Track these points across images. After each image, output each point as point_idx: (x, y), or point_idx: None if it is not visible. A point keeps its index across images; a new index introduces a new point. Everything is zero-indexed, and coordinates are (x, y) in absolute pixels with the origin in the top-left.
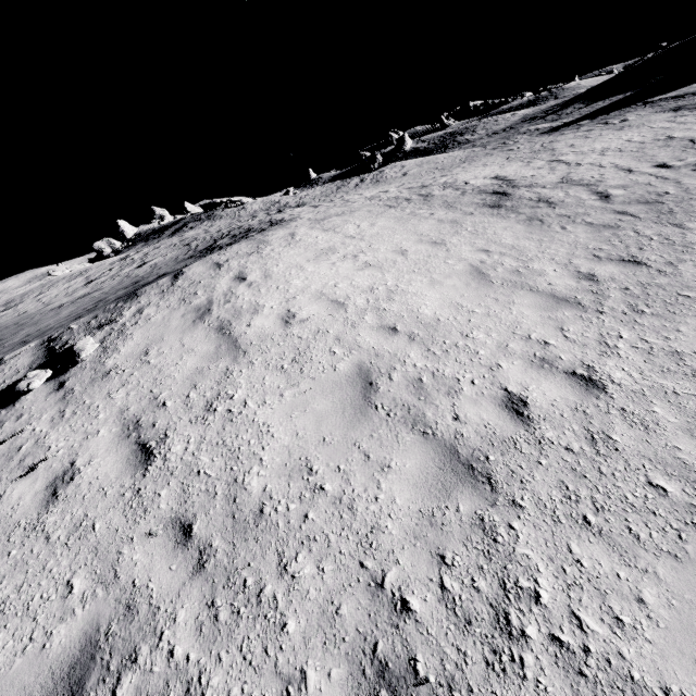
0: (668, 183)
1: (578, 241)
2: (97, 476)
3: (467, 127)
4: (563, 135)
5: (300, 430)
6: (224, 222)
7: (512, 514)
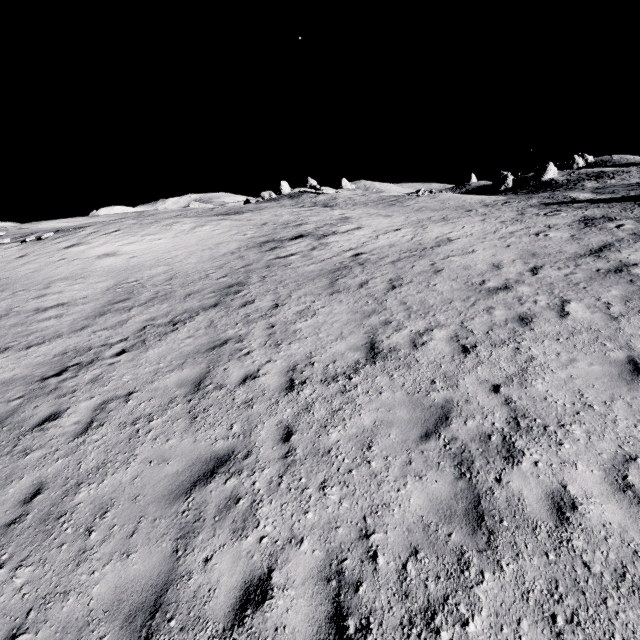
0: (311, 262)
1: (197, 267)
2: (1, 263)
3: (617, 171)
4: (512, 211)
5: (26, 272)
6: (287, 203)
7: (3, 298)
